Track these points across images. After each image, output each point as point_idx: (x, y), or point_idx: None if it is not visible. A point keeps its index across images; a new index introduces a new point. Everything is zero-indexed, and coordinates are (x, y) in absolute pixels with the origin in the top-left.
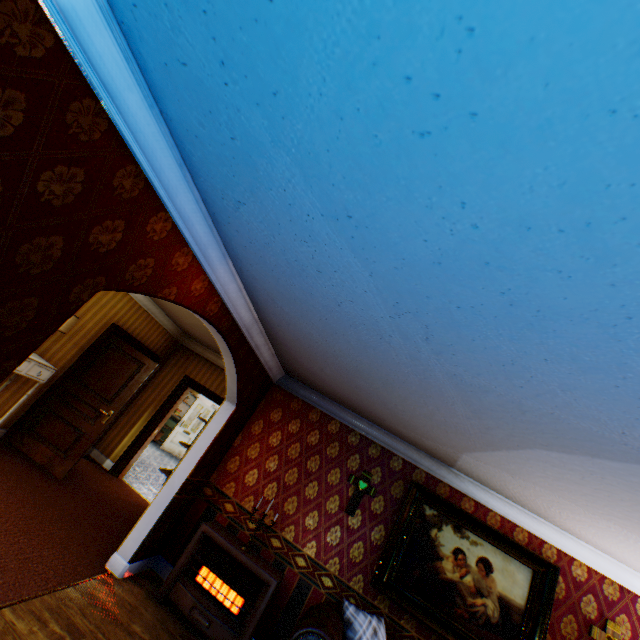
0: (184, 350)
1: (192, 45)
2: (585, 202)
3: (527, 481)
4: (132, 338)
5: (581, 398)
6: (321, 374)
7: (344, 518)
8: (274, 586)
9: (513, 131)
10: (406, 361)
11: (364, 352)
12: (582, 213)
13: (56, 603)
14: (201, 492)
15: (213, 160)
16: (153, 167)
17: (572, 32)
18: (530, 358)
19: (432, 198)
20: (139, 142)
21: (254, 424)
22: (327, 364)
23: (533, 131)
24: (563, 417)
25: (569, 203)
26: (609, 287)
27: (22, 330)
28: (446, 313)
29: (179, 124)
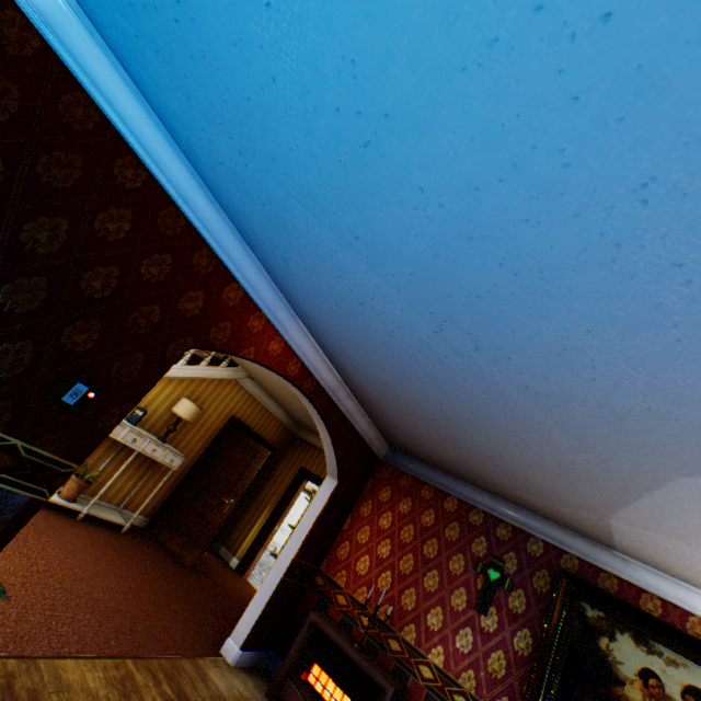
0: (299, 441)
1: (222, 149)
2: (498, 147)
3: None
4: (249, 429)
5: (659, 373)
6: (418, 435)
7: (474, 617)
8: (390, 693)
9: (416, 115)
10: (476, 386)
11: (437, 388)
12: (503, 157)
13: (171, 668)
14: (312, 581)
15: (259, 229)
16: (221, 247)
17: (405, 33)
18: (574, 335)
19: (399, 194)
20: (208, 230)
21: (362, 505)
22: (416, 418)
23: (427, 109)
24: (664, 411)
25: (488, 153)
26: (575, 219)
27: (134, 379)
28: (473, 308)
29: (232, 209)
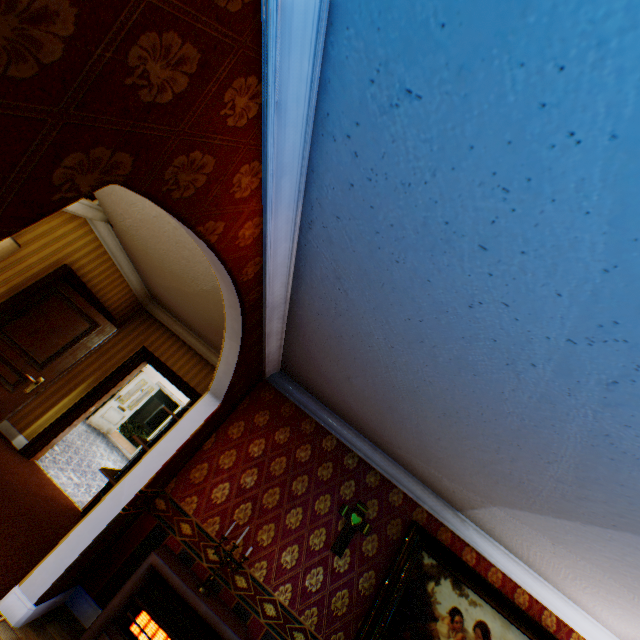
0: (146, 316)
1: None
2: None
3: (574, 553)
4: (86, 289)
5: None
6: (341, 382)
7: (329, 558)
8: None
9: None
10: (524, 400)
11: (451, 374)
12: None
13: None
14: (151, 504)
15: None
16: None
17: None
18: None
19: None
20: None
21: (233, 425)
22: (363, 374)
23: None
24: None
25: None
26: None
27: None
28: None
29: None
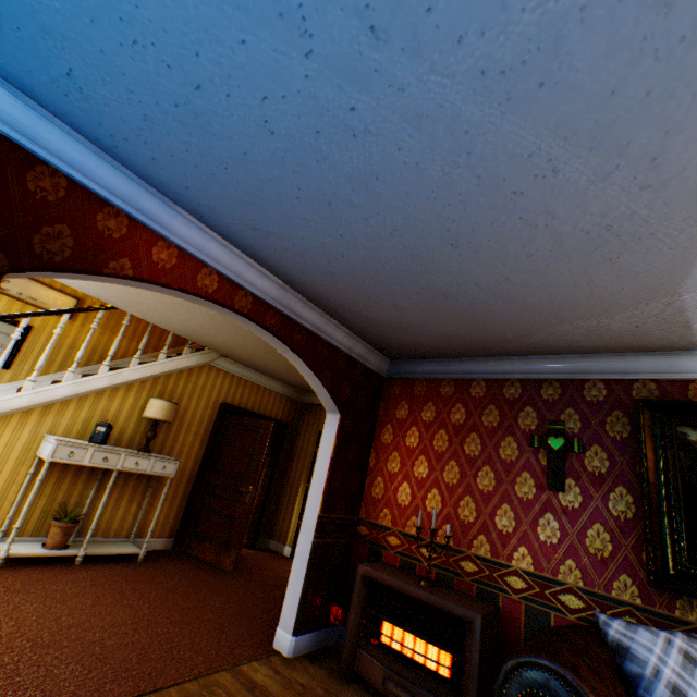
0: (309, 408)
1: None
2: None
3: None
4: (247, 412)
5: None
6: (405, 317)
7: (551, 499)
8: (478, 622)
9: None
10: (418, 146)
11: (378, 202)
12: None
13: (197, 691)
14: (356, 534)
15: None
16: None
17: None
18: None
19: None
20: None
21: (382, 433)
22: (388, 288)
23: None
24: None
25: None
26: None
27: None
28: None
29: None
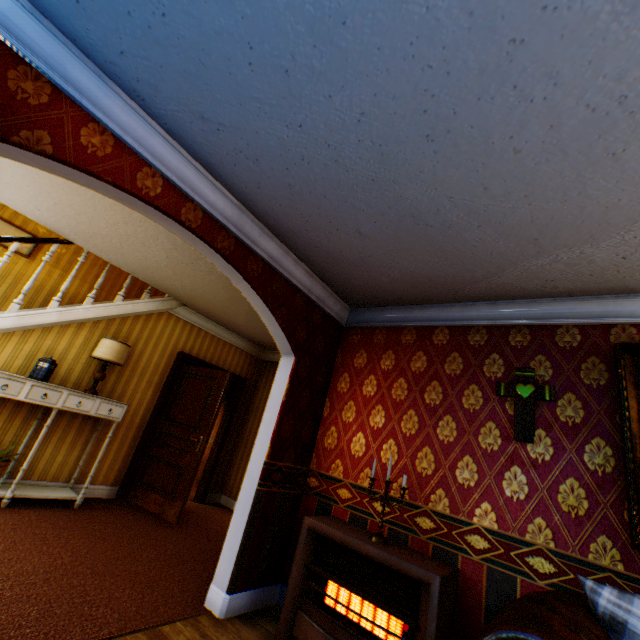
0: (269, 366)
1: None
2: None
3: None
4: (205, 363)
5: None
6: (368, 250)
7: (518, 451)
8: (436, 585)
9: None
10: None
11: (344, 67)
12: None
13: None
14: (305, 486)
15: None
16: None
17: None
18: None
19: None
20: None
21: (338, 382)
22: (352, 207)
23: None
24: None
25: None
26: None
27: None
28: None
29: None
